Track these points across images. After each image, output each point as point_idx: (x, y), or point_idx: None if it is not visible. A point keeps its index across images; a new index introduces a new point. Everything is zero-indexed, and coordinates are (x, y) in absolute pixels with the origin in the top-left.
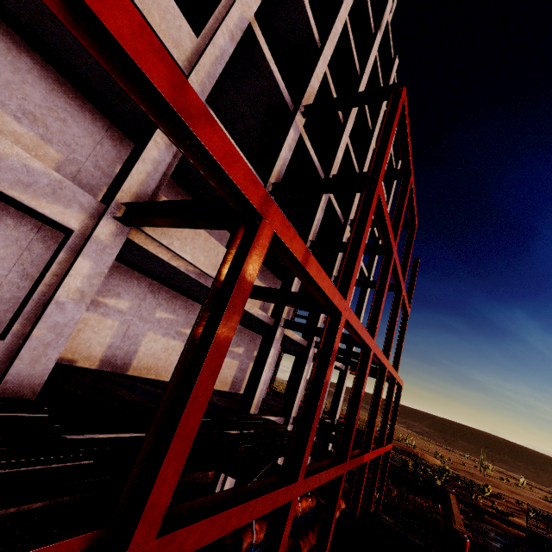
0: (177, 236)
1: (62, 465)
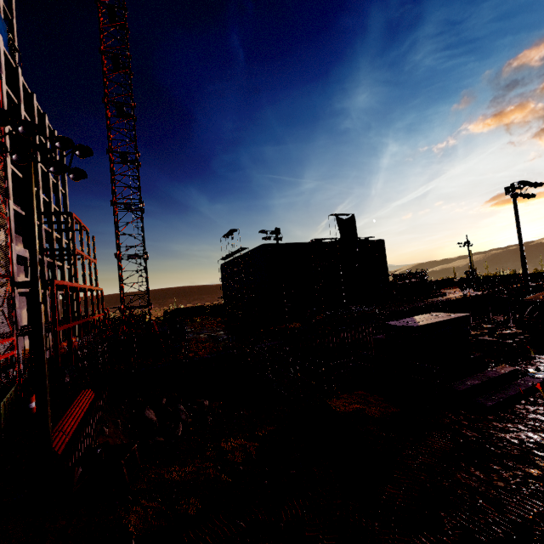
0: None
1: None
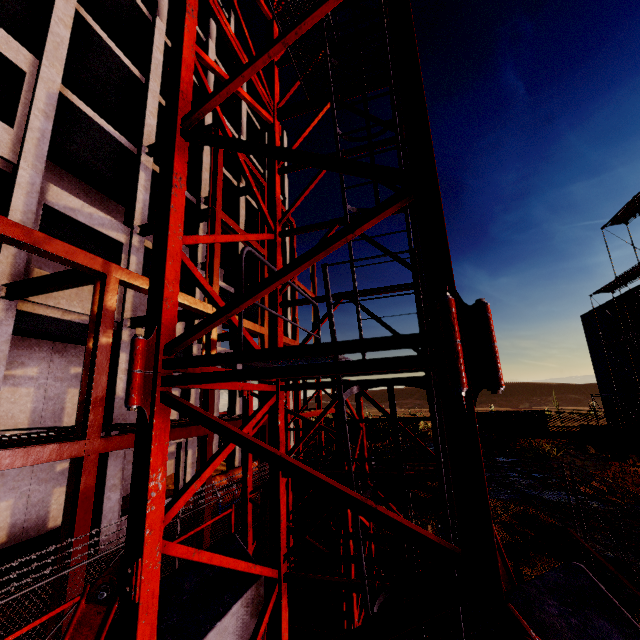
0: (61, 296)
1: (36, 435)
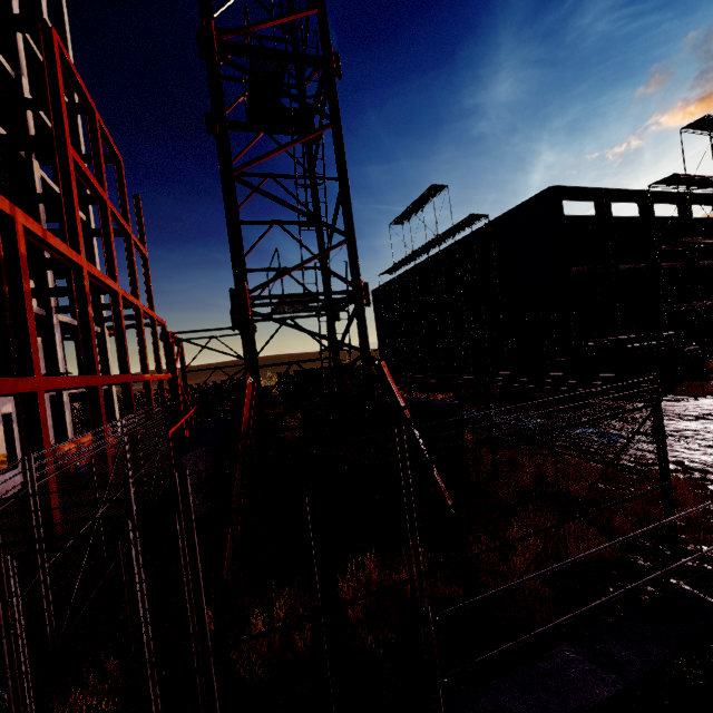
0: None
1: None
